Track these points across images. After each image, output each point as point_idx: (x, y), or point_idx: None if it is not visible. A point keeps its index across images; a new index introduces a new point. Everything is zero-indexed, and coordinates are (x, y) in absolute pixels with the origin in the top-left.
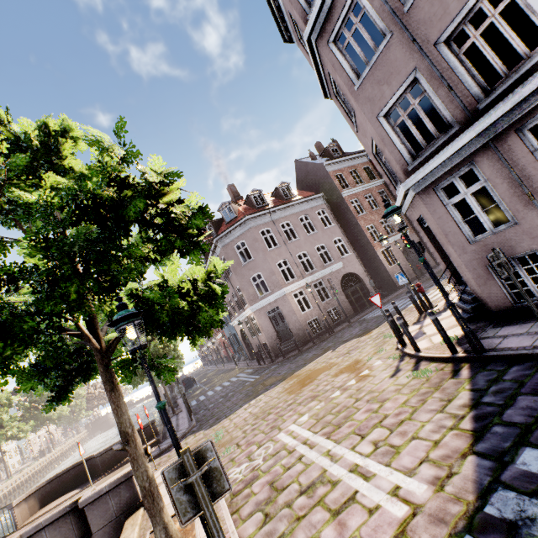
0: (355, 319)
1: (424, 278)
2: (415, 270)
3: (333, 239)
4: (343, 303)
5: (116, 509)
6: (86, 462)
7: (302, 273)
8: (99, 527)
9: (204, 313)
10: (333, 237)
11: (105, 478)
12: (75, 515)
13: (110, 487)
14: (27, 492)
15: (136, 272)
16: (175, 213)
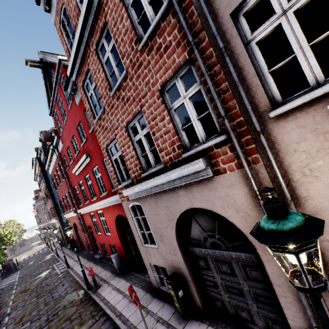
0: None
1: None
2: None
3: None
4: None
5: None
6: None
7: None
8: None
9: (10, 244)
10: None
11: None
12: None
13: None
14: None
15: (3, 240)
16: (8, 236)
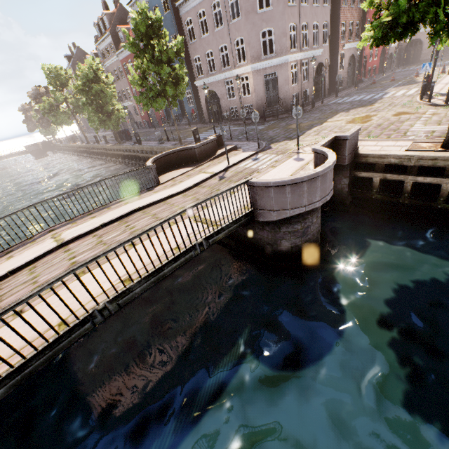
0: (325, 102)
1: (358, 88)
2: (347, 81)
3: (324, 21)
4: (312, 88)
5: (352, 147)
6: (177, 153)
7: (300, 46)
8: (348, 154)
9: None
10: (324, 20)
11: (214, 162)
12: (330, 147)
13: (356, 133)
14: (148, 162)
15: None
16: None
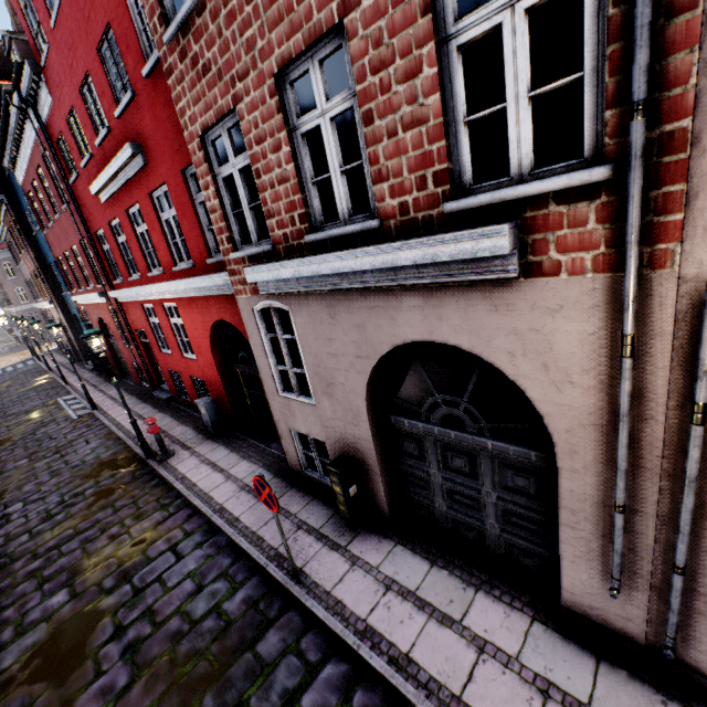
0: None
1: None
2: None
3: None
4: None
5: None
6: None
7: None
8: None
9: None
10: None
11: None
12: None
13: None
14: None
15: None
16: None
